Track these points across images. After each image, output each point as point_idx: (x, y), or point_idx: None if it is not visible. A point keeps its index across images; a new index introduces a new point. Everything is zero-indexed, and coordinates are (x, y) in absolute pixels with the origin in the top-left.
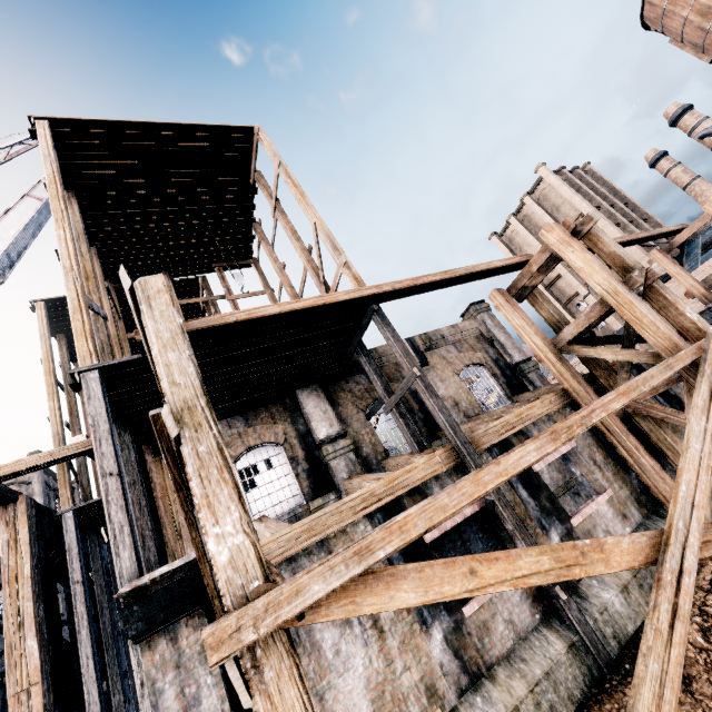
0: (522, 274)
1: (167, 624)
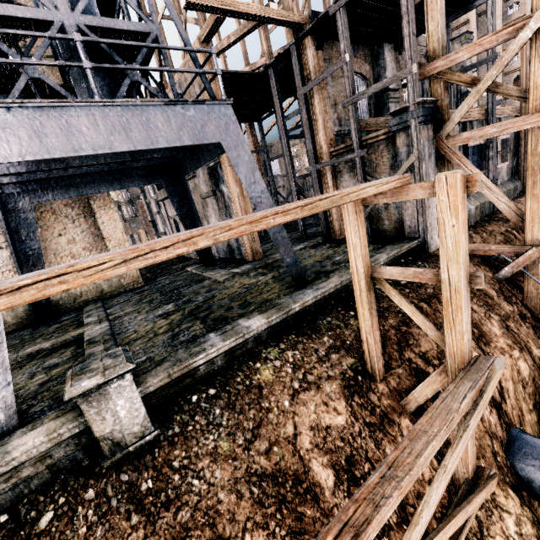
0: None
1: (429, 123)
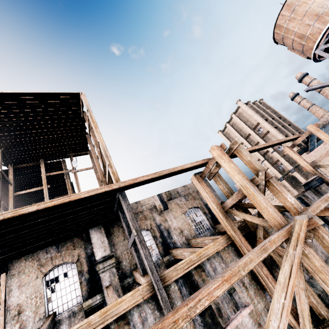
0: (206, 168)
1: None
